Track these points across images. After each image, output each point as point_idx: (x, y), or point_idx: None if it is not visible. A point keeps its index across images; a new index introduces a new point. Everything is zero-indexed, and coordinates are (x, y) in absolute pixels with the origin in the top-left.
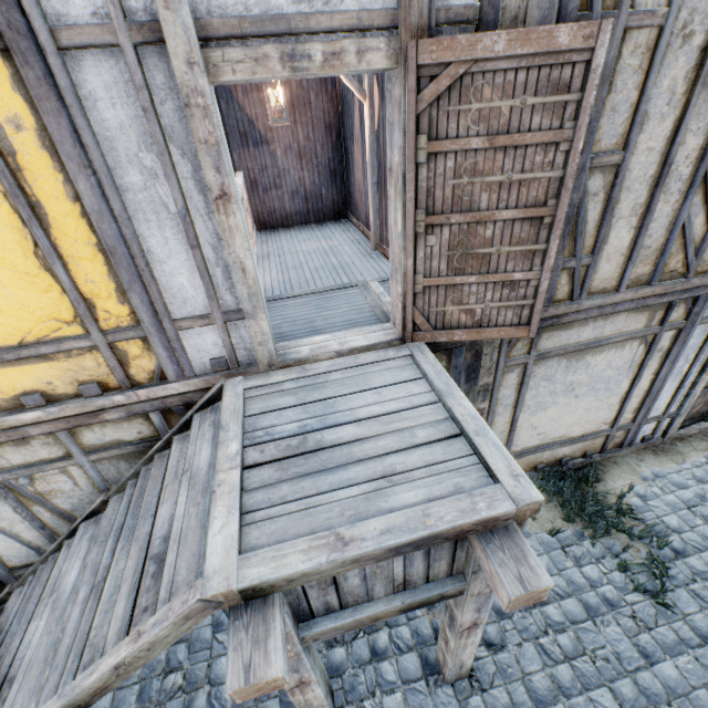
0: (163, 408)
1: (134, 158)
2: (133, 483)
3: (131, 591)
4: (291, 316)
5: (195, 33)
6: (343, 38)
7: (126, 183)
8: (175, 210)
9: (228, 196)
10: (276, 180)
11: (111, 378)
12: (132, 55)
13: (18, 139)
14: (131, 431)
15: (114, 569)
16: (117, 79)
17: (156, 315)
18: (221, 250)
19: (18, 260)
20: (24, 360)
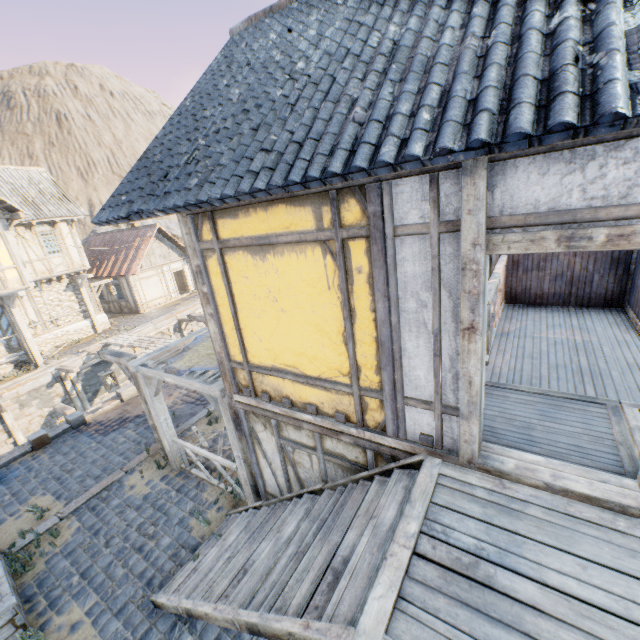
0: (376, 450)
1: (415, 294)
2: (340, 490)
3: (313, 580)
4: (508, 412)
5: (484, 227)
6: (637, 221)
7: (405, 307)
8: (431, 328)
9: (474, 329)
10: (539, 263)
11: (353, 415)
12: (435, 239)
13: (357, 277)
14: (351, 453)
15: (310, 551)
16: (421, 250)
17: (394, 389)
18: (456, 362)
19: (333, 335)
20: (316, 385)
